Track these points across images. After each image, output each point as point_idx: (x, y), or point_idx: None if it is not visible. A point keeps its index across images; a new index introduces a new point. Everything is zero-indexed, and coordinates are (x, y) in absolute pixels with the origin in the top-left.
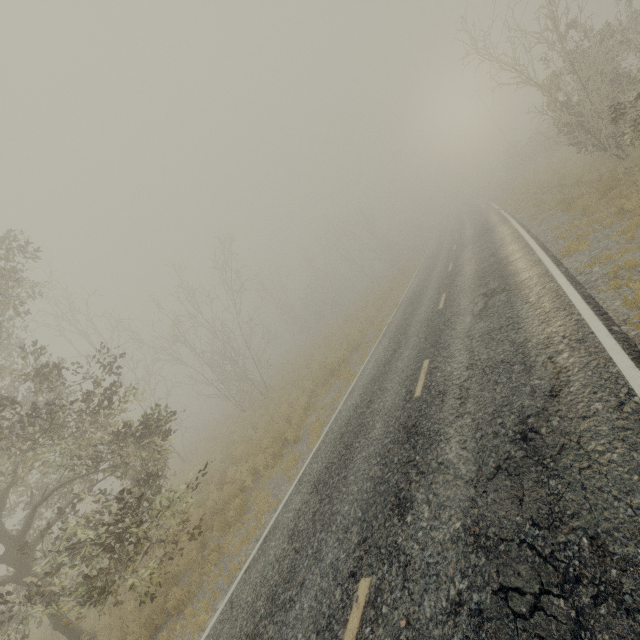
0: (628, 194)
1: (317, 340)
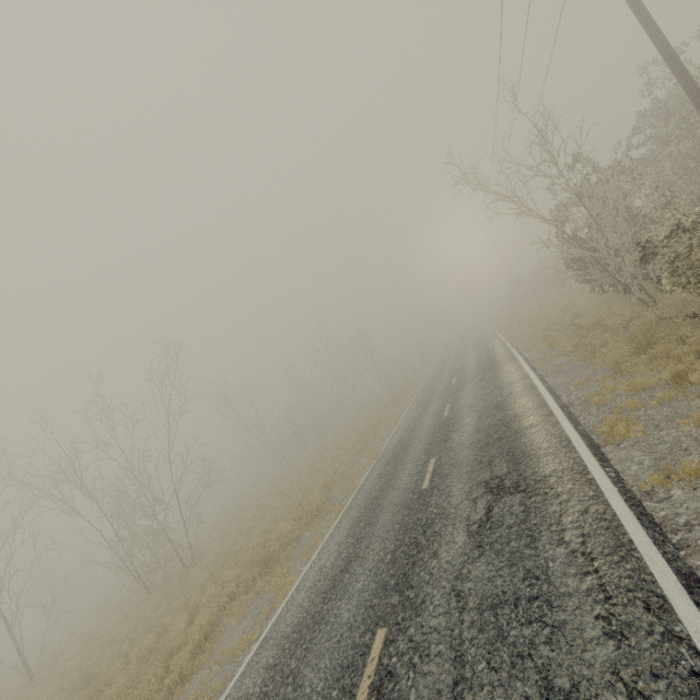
0: (679, 354)
1: (284, 479)
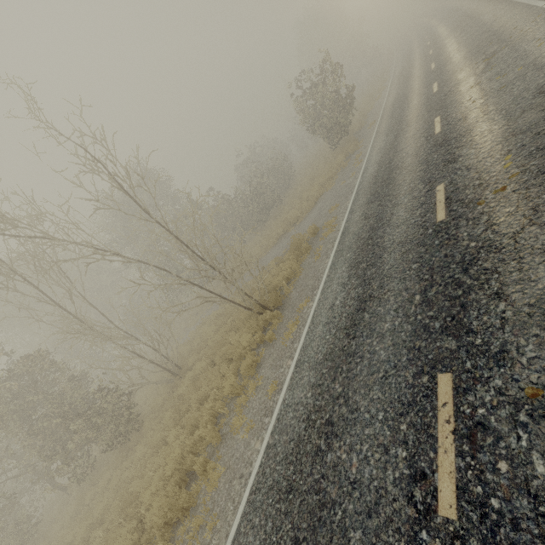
0: None
1: None
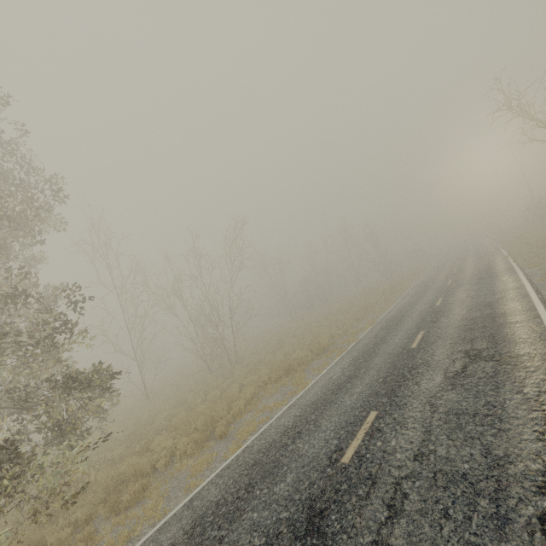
0: None
1: (296, 327)
